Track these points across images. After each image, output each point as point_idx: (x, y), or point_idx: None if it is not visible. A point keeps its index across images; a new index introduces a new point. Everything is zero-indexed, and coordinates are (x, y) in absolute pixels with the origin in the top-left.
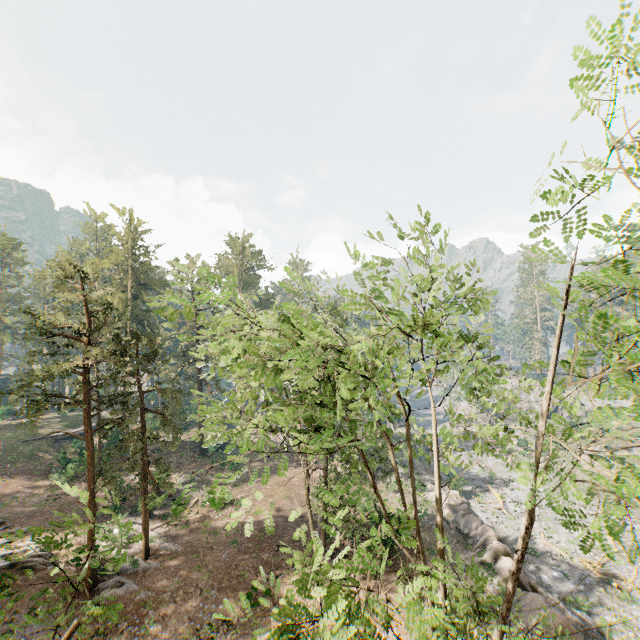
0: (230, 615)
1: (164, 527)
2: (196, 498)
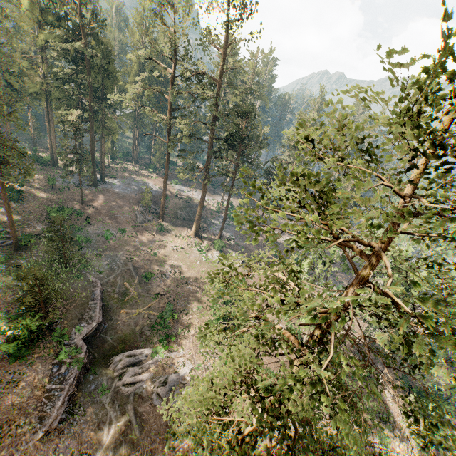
0: None
1: None
2: None
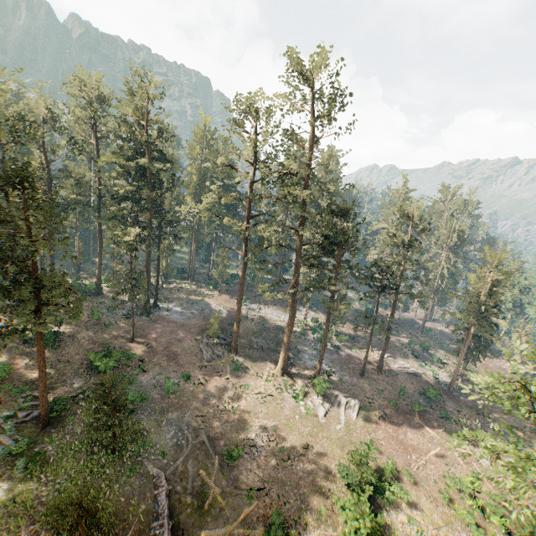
0: (533, 427)
1: (445, 372)
2: (445, 361)
